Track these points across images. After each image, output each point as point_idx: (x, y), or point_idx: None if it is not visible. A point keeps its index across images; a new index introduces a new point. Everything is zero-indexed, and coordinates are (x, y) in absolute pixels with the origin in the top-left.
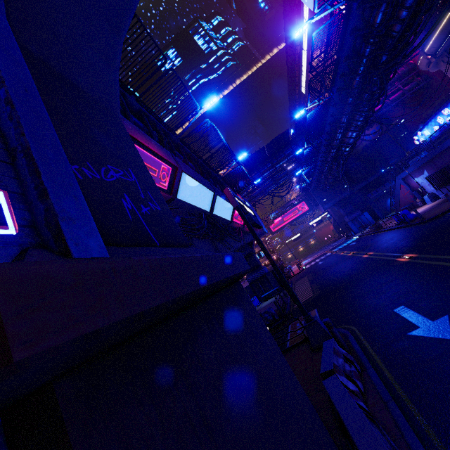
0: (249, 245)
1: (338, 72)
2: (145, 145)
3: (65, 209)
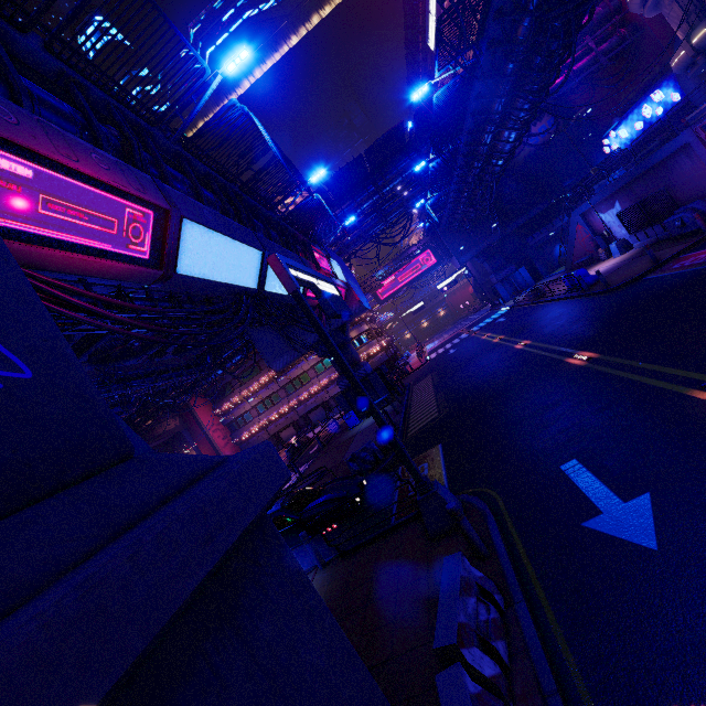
0: (341, 331)
1: (492, 6)
2: (64, 164)
3: None
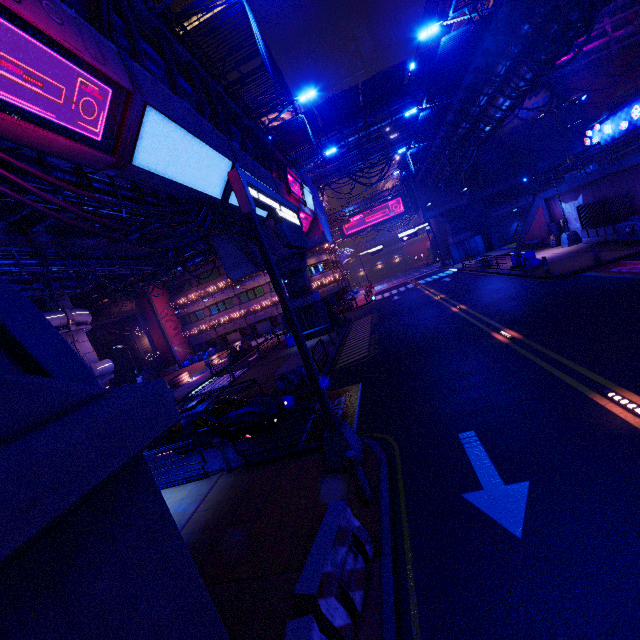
0: (300, 256)
1: None
2: None
3: None
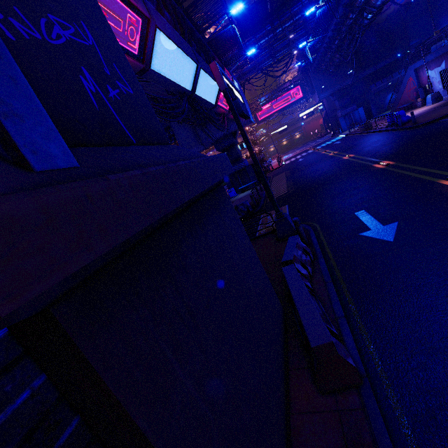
0: (233, 135)
1: None
2: None
3: (2, 99)
